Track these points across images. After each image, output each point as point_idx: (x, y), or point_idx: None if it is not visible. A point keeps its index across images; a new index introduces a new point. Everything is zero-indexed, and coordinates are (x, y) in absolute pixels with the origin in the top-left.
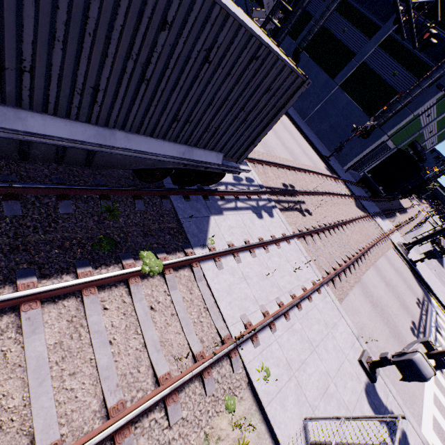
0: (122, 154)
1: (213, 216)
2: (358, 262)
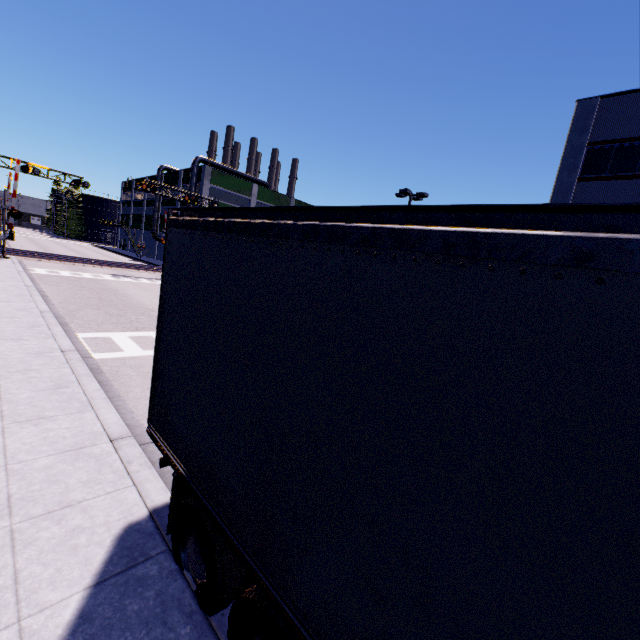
0: None
1: None
2: (83, 264)
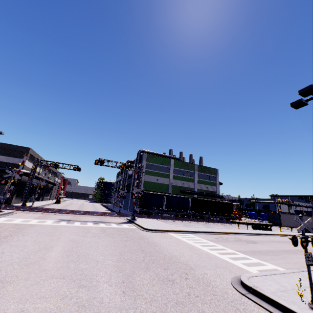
0: None
1: None
2: (55, 213)
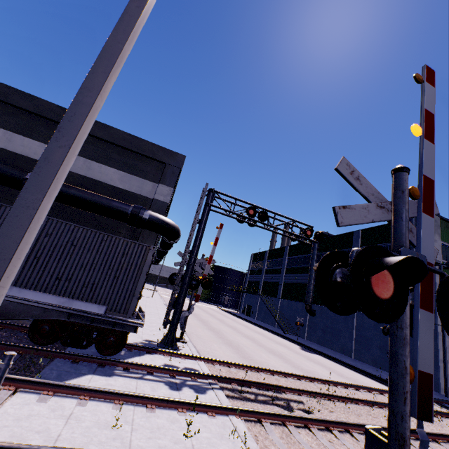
0: (11, 300)
1: (93, 375)
2: None
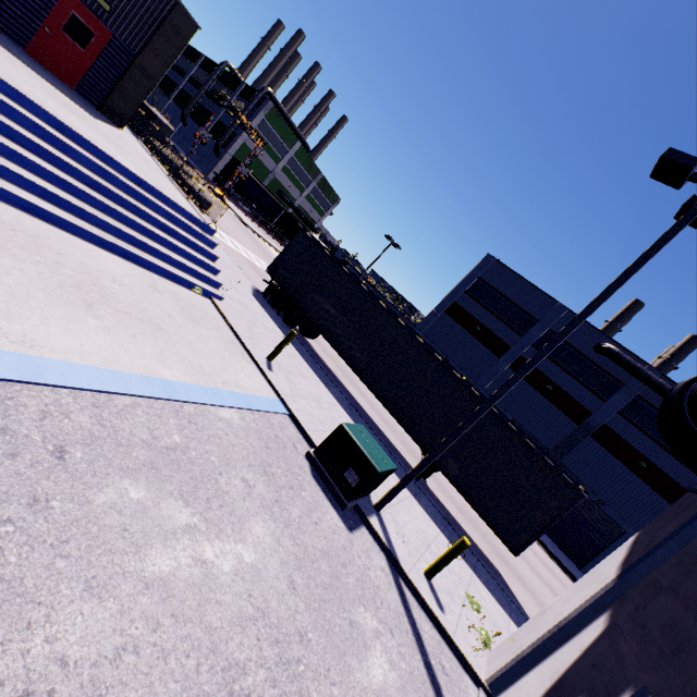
0: None
1: None
2: None
